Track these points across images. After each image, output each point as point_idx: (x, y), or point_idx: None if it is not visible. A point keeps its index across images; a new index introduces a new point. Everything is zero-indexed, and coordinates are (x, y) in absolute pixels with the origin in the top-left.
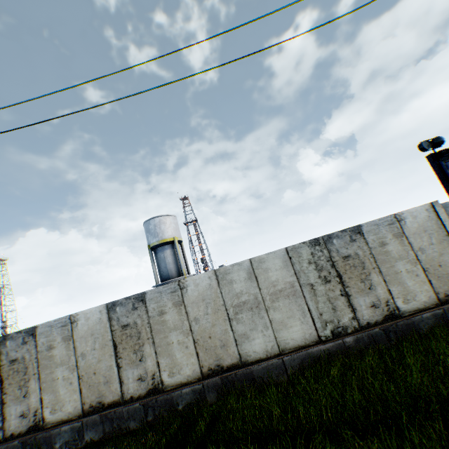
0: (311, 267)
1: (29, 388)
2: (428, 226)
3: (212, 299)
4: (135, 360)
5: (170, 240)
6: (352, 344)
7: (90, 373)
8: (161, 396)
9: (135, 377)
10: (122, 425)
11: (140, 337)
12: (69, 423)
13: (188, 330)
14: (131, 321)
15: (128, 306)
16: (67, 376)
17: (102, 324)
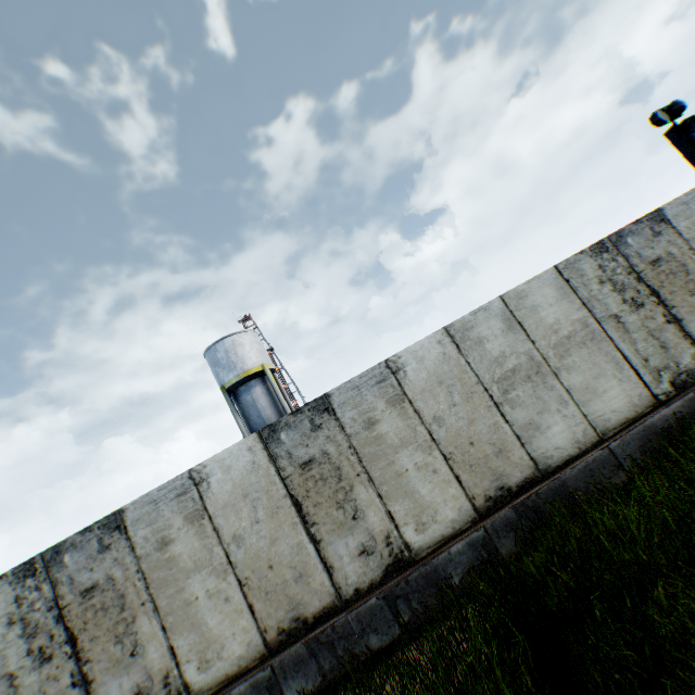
0: (604, 289)
1: (138, 635)
2: None
3: (456, 378)
4: (344, 522)
5: (258, 371)
6: None
7: (260, 570)
8: (413, 571)
9: (354, 552)
10: (354, 648)
11: (342, 476)
12: (245, 678)
13: (428, 442)
14: (316, 452)
15: (302, 426)
16: (214, 588)
17: (259, 472)
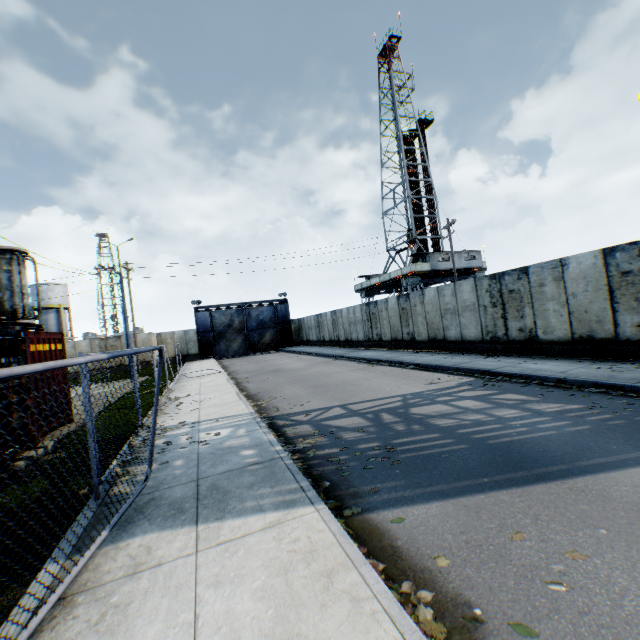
0: (99, 347)
1: None
2: (145, 340)
3: None
4: None
5: (57, 307)
6: (105, 371)
7: None
8: None
9: None
10: None
11: None
12: None
13: None
14: None
15: None
16: None
17: None
